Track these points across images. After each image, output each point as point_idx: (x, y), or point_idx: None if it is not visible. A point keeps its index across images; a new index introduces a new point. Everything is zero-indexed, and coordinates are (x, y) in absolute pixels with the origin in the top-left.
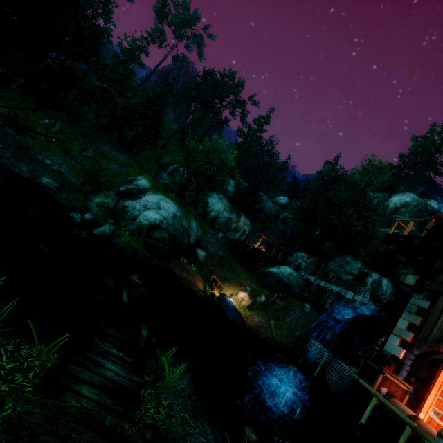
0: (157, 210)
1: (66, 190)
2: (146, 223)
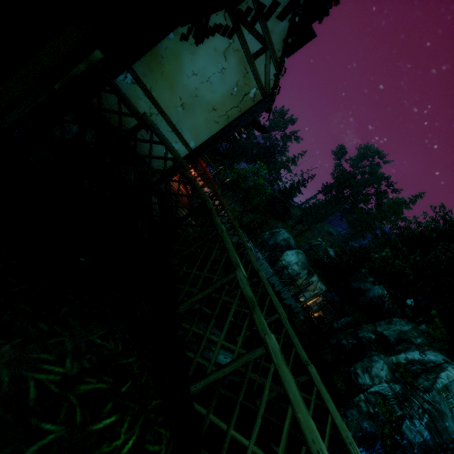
0: None
1: None
2: None
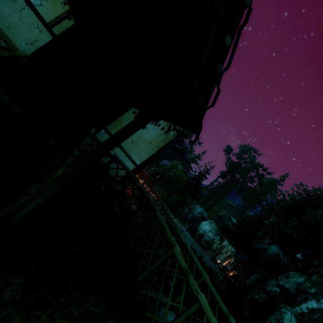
0: None
1: None
2: None
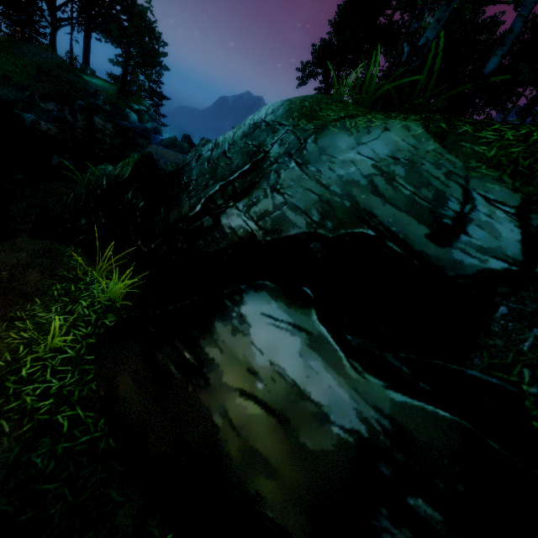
0: None
1: None
2: None
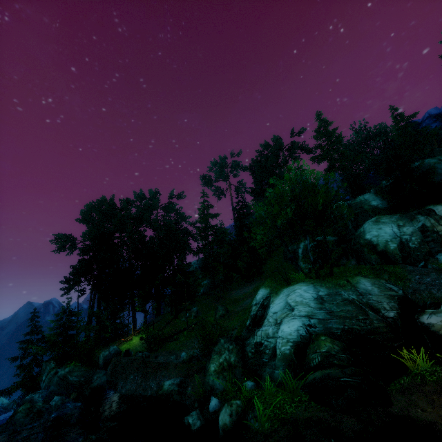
0: (290, 313)
1: (189, 380)
2: (290, 348)
